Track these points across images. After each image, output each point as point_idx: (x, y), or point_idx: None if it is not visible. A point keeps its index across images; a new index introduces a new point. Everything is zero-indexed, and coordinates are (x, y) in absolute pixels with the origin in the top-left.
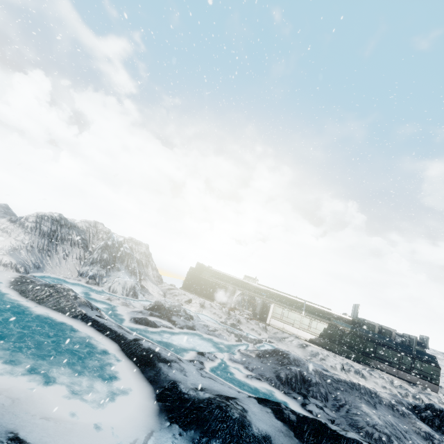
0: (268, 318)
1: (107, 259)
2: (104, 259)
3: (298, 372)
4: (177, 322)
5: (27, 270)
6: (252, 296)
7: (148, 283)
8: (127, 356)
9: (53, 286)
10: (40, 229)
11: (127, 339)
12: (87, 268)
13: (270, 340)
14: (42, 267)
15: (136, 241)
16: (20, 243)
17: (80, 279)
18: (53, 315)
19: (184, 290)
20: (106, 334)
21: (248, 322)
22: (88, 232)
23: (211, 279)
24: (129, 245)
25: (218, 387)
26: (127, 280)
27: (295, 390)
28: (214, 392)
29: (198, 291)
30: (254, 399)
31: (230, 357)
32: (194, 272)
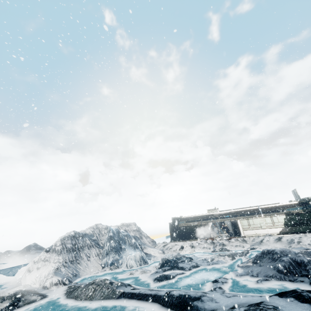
0: (241, 232)
1: (115, 246)
2: (113, 247)
3: (290, 259)
4: (184, 267)
5: (70, 281)
6: (220, 222)
7: (148, 249)
8: (169, 309)
9: (93, 282)
10: (66, 247)
11: (161, 296)
12: (105, 259)
13: (253, 247)
14: (78, 273)
15: (126, 224)
16: (58, 264)
17: (105, 270)
18: (104, 303)
19: (173, 242)
20: (145, 299)
21: (229, 242)
22: (94, 234)
23: (187, 224)
24: (123, 229)
25: (244, 300)
26: (135, 254)
27: (298, 275)
28: (244, 305)
29: (183, 237)
30: (275, 296)
31: (236, 274)
32: (173, 226)
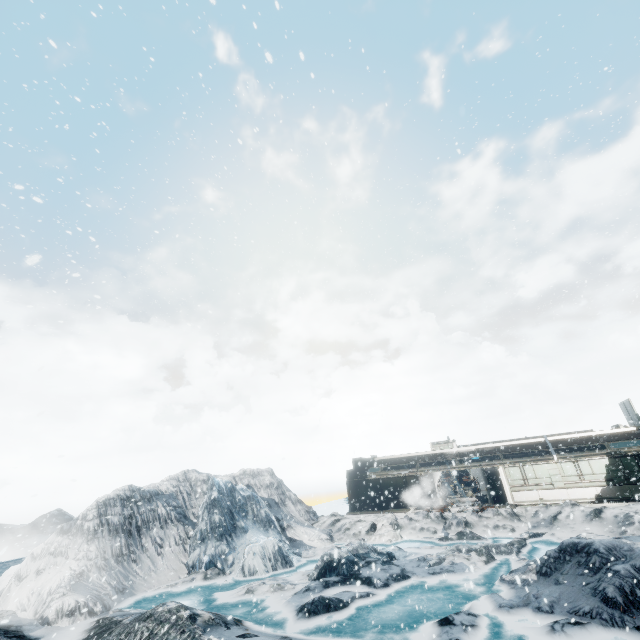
0: (508, 494)
1: (222, 522)
2: (216, 524)
3: (634, 571)
4: (373, 577)
5: (106, 605)
6: (460, 471)
7: (297, 530)
8: None
9: (151, 614)
10: (108, 523)
11: None
12: (197, 551)
13: (535, 531)
14: (129, 586)
15: (252, 472)
16: (85, 563)
17: (194, 578)
18: None
19: (355, 513)
20: None
21: (480, 517)
22: (179, 493)
23: (385, 475)
24: (245, 484)
25: None
26: (263, 542)
27: None
28: None
29: (377, 503)
30: None
31: (497, 602)
32: (356, 477)
